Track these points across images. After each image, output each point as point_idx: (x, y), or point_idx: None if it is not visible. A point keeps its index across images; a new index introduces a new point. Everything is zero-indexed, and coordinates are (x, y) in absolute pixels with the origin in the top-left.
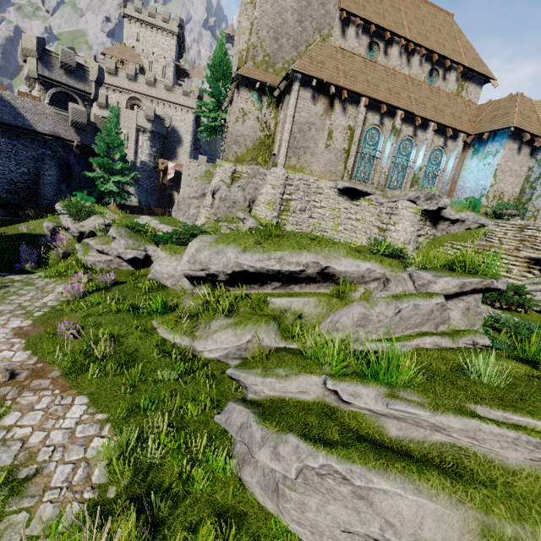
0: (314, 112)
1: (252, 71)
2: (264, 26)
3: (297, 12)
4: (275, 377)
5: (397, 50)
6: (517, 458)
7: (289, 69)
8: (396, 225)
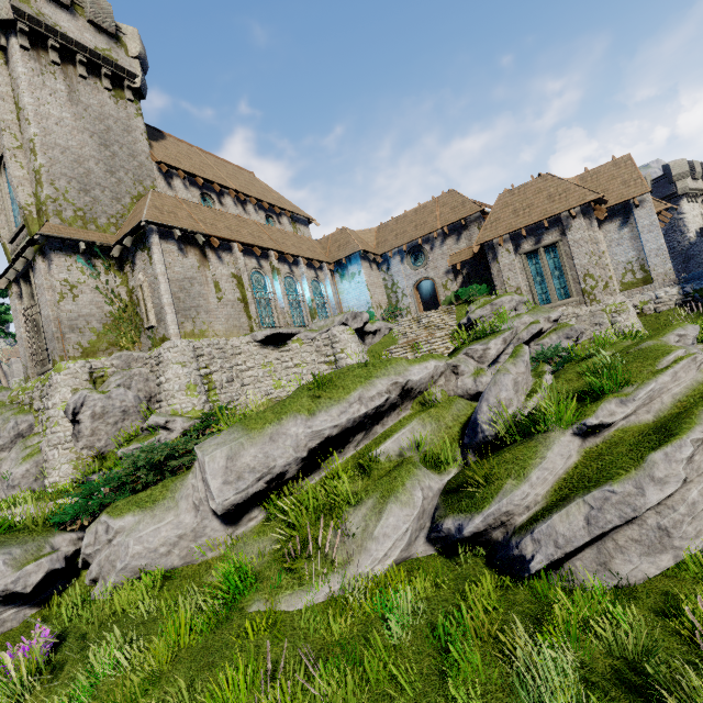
0: (189, 265)
1: (64, 229)
2: (59, 175)
3: (103, 162)
4: (536, 469)
5: (231, 200)
6: (694, 375)
7: (140, 221)
8: (345, 351)
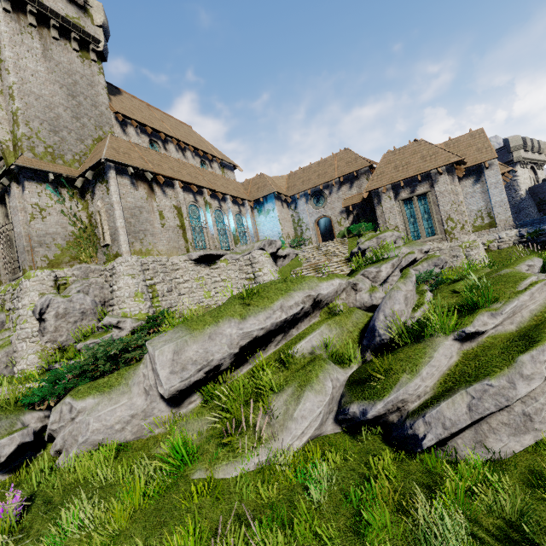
0: (139, 197)
1: (36, 162)
2: (33, 118)
3: (70, 109)
4: (426, 366)
5: (173, 147)
6: (545, 295)
7: (100, 158)
8: (262, 270)
